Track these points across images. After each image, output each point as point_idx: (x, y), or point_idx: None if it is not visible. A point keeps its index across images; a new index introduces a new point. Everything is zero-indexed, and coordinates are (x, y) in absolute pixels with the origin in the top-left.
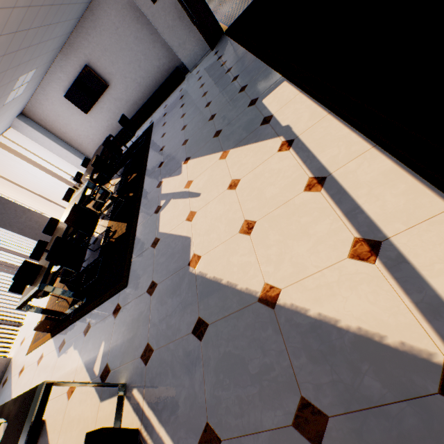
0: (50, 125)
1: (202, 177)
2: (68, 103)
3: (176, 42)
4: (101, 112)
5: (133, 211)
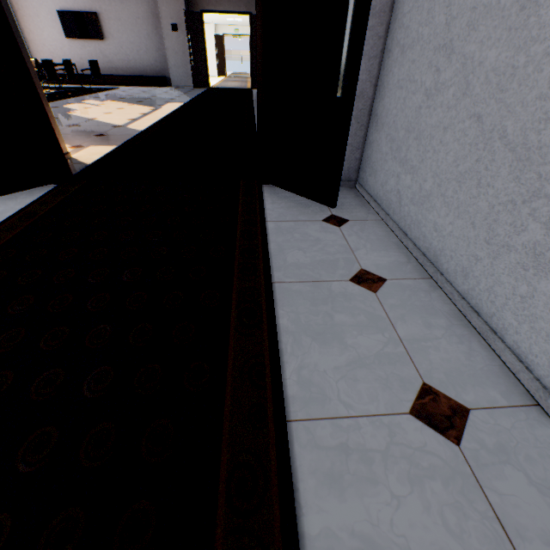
0: (23, 14)
1: (112, 105)
2: (57, 17)
3: (174, 62)
4: (81, 49)
5: (52, 100)
